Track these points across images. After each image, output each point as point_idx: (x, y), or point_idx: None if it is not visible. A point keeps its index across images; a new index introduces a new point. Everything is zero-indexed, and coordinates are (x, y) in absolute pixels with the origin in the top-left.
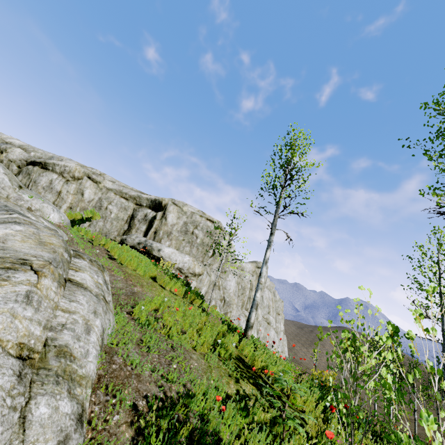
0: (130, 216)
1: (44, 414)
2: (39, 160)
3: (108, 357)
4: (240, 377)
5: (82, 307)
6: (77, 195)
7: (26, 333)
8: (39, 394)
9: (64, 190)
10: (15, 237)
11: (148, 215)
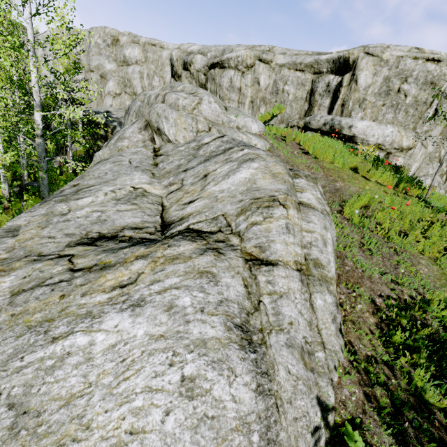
0: (309, 92)
1: (321, 304)
2: (216, 61)
3: (340, 261)
4: None
5: (316, 226)
6: (254, 86)
7: (294, 254)
8: (314, 292)
9: (242, 85)
10: (258, 175)
11: (330, 83)
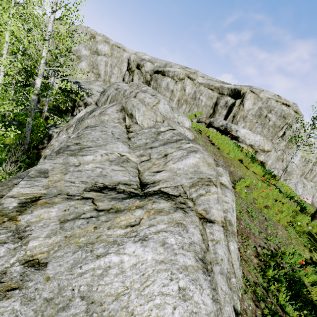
0: (214, 103)
1: (233, 249)
2: (160, 70)
3: (238, 221)
4: (313, 250)
5: (229, 199)
6: (181, 91)
7: (221, 216)
8: (229, 241)
9: (174, 89)
10: (200, 163)
11: (228, 102)
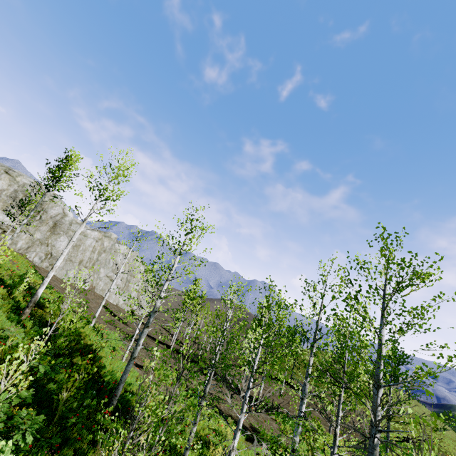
0: None
1: None
2: None
3: None
4: None
5: None
6: None
7: None
8: None
9: None
10: None
11: None
